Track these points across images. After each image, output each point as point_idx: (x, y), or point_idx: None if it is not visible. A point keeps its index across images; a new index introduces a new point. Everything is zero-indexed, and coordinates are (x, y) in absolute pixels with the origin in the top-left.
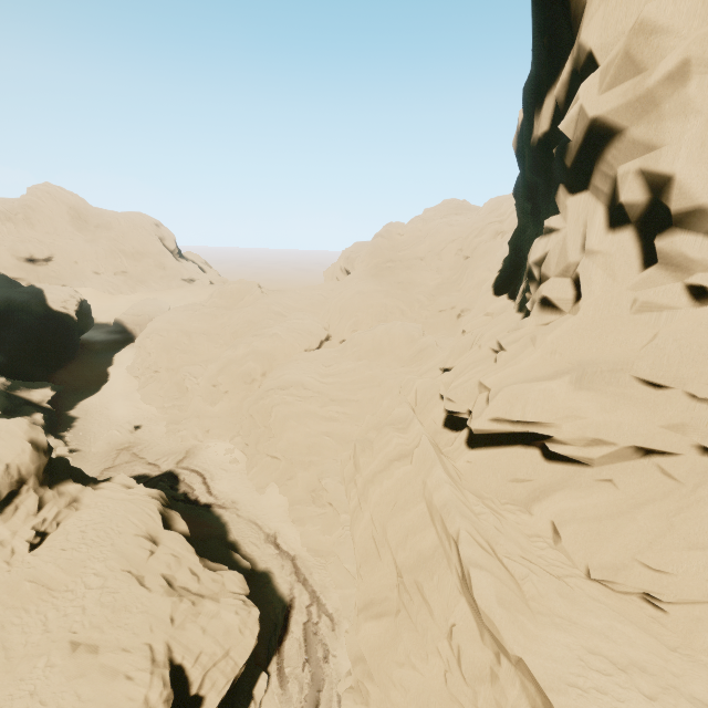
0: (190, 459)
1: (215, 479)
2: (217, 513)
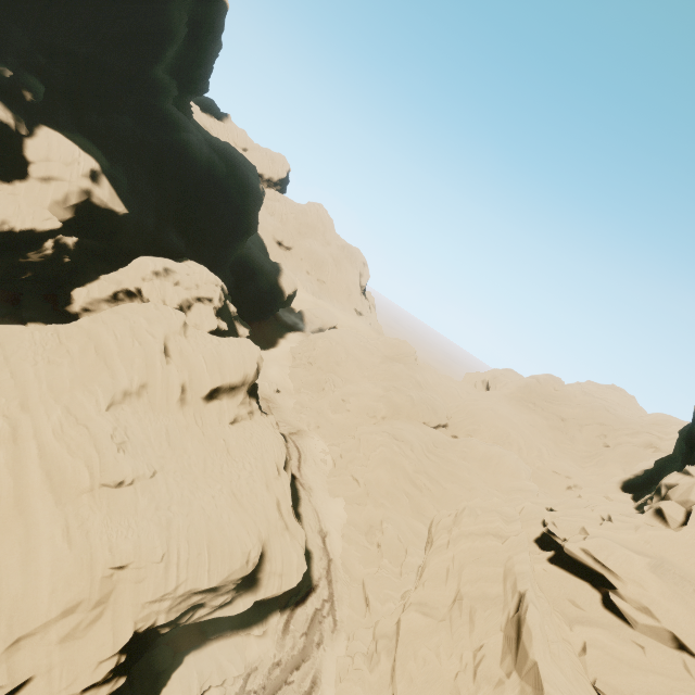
0: (298, 437)
1: (306, 463)
2: (297, 487)
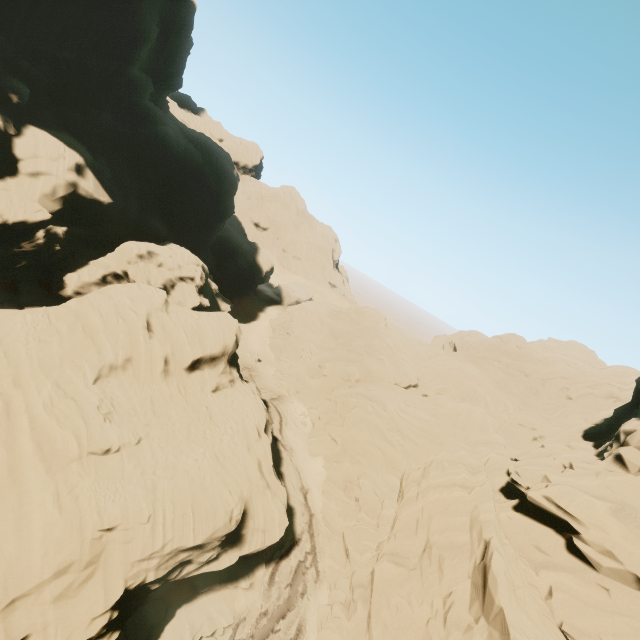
0: (279, 402)
1: (287, 426)
2: (279, 448)
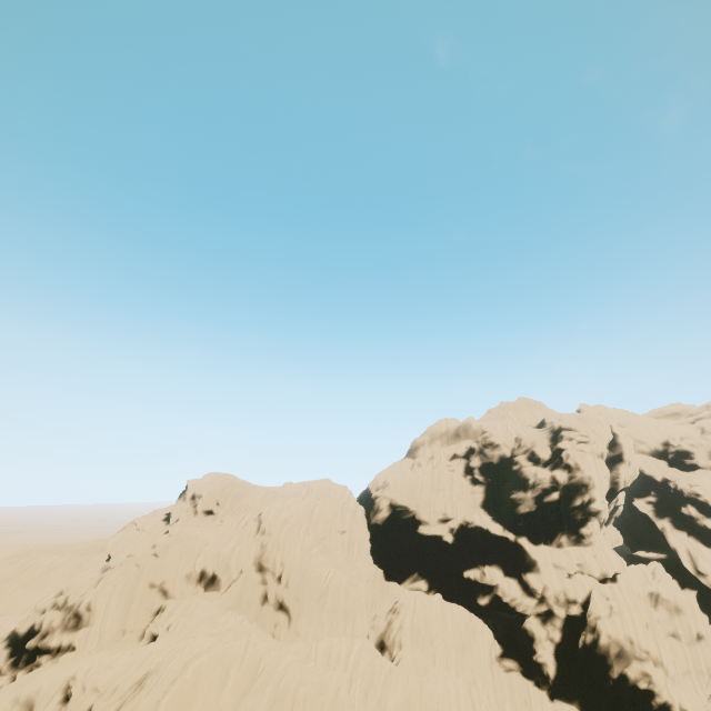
0: None
1: None
2: None
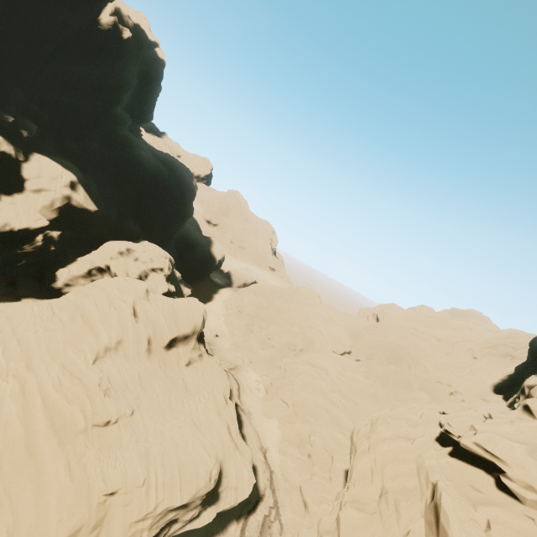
0: (236, 371)
1: (244, 392)
2: (239, 412)
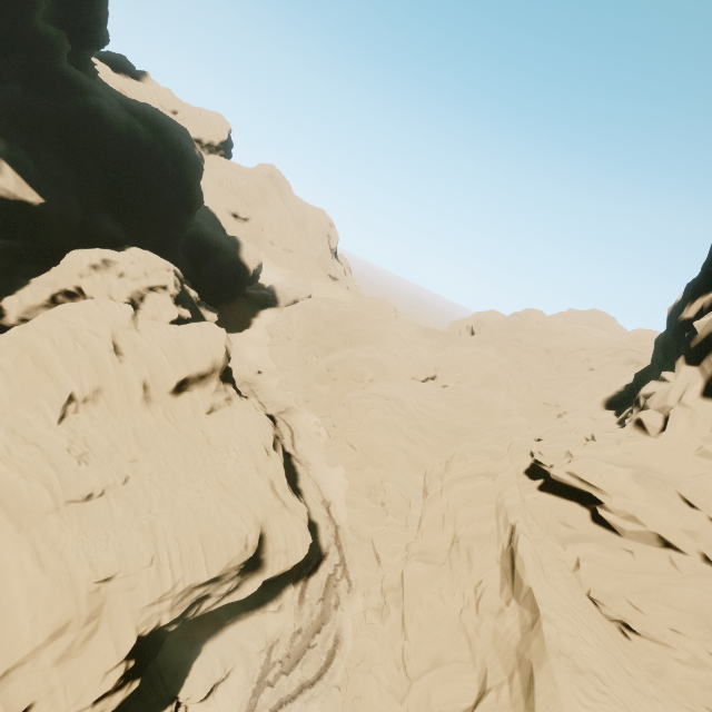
0: (288, 415)
1: (300, 439)
2: (294, 463)
